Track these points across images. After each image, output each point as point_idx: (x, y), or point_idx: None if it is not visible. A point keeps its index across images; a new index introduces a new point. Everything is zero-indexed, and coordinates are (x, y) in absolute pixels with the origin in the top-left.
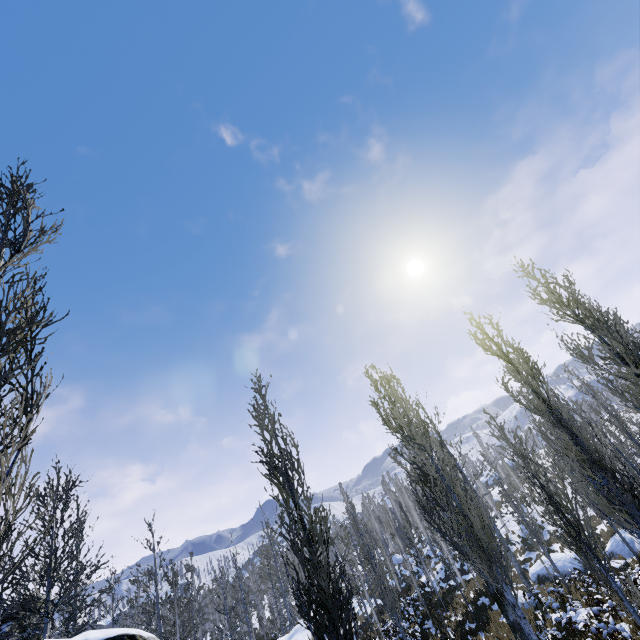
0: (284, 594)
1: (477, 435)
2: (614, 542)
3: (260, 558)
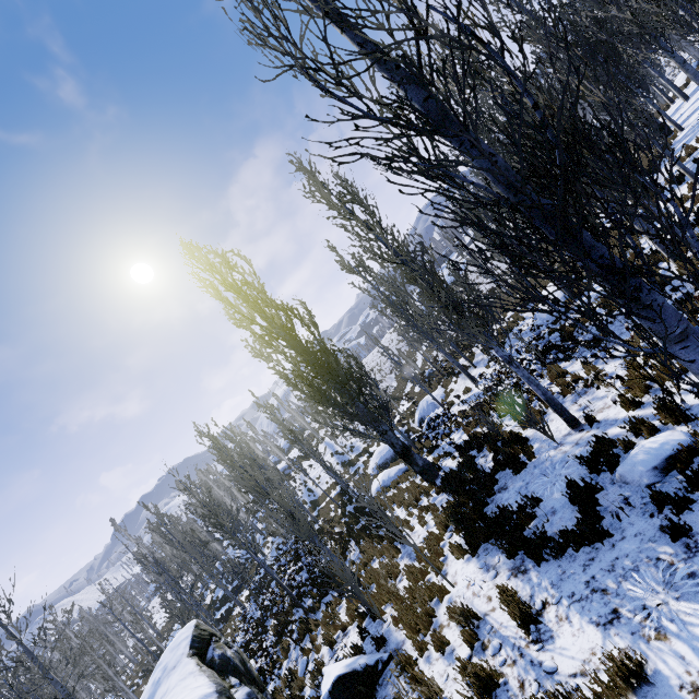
0: (72, 696)
1: (277, 396)
2: (421, 410)
3: None
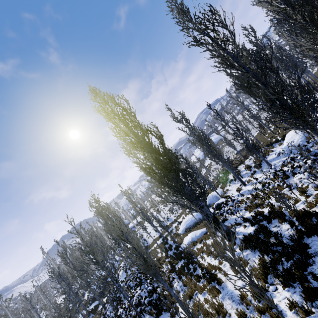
0: None
1: (131, 190)
2: (209, 200)
3: None
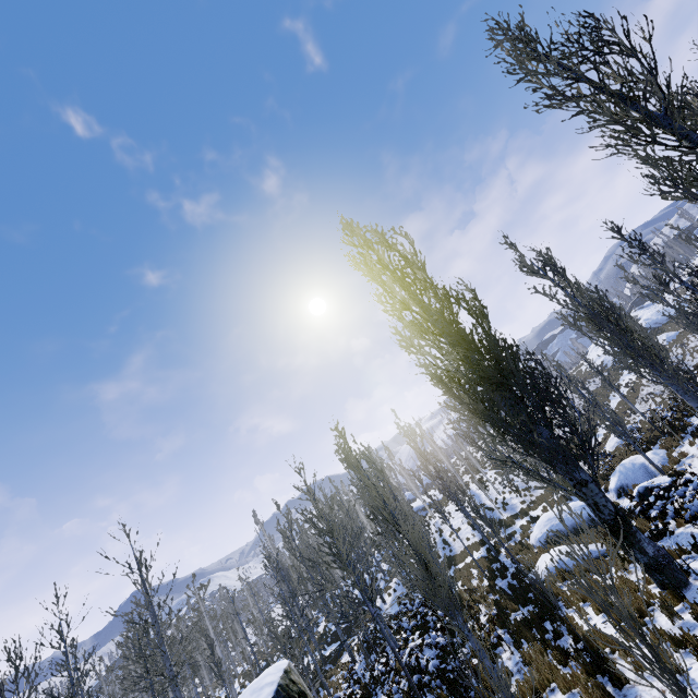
0: (175, 680)
1: (420, 425)
2: (621, 474)
3: (123, 652)
